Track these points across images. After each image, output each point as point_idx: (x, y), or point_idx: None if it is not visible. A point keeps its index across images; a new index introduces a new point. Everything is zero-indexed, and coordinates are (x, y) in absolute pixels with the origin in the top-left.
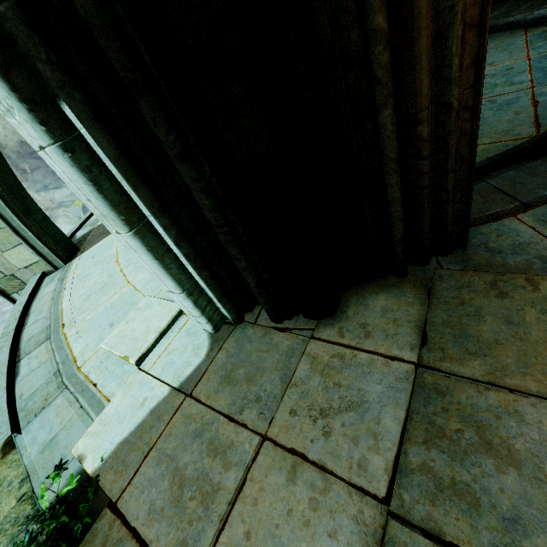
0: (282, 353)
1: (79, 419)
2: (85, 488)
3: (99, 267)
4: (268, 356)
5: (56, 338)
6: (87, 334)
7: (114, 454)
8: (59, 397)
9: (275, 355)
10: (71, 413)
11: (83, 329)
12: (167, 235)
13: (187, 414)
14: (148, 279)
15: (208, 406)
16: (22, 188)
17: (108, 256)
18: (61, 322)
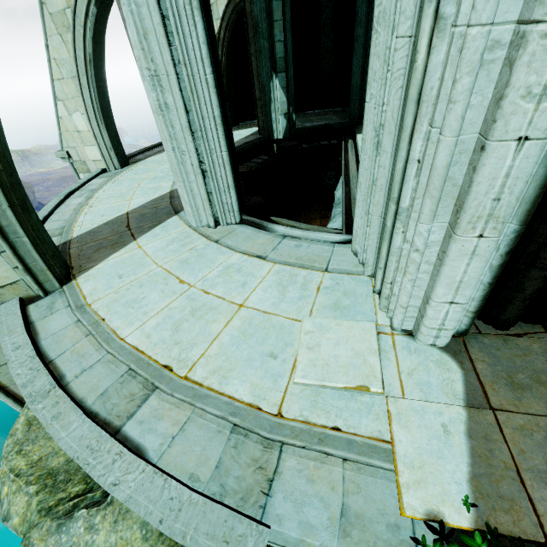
0: (542, 354)
1: (360, 474)
2: (492, 544)
3: (152, 289)
4: (533, 359)
5: (175, 386)
6: (238, 372)
7: (478, 493)
8: (284, 458)
9: (538, 357)
10: (336, 471)
11: (220, 367)
12: (511, 242)
13: (516, 426)
14: (273, 300)
15: (526, 414)
16: (15, 171)
17: (155, 275)
18: (158, 363)
